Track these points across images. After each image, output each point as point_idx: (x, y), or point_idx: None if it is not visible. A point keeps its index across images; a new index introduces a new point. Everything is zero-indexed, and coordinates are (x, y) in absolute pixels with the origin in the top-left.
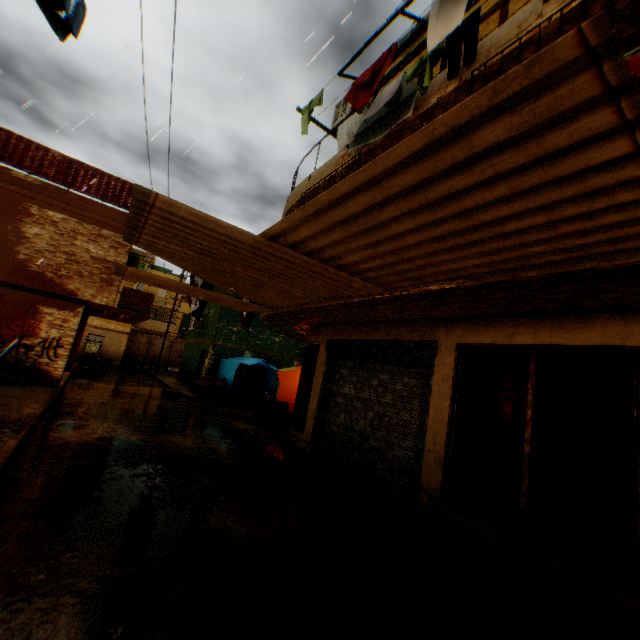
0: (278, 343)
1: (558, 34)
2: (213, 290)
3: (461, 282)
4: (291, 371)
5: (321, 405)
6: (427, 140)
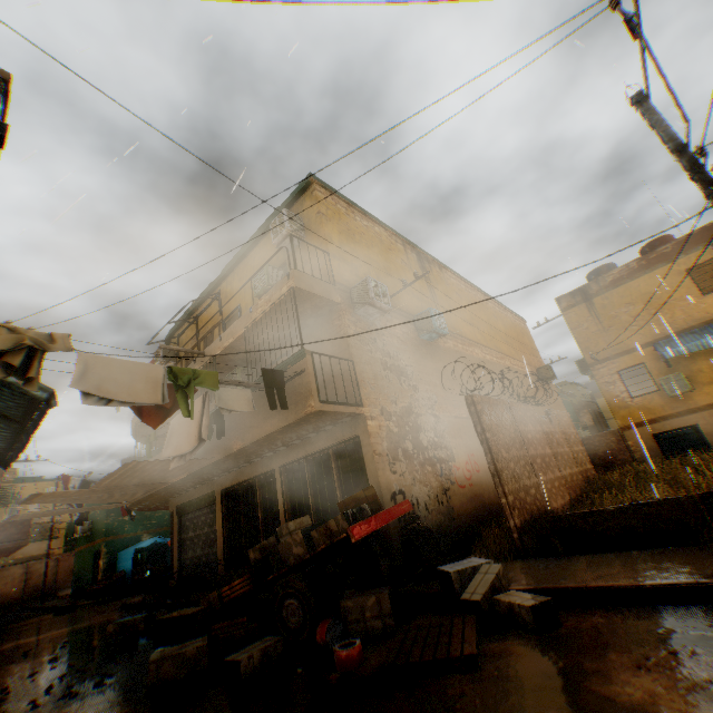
0: None
1: None
2: None
3: (187, 474)
4: None
5: (180, 551)
6: (121, 470)
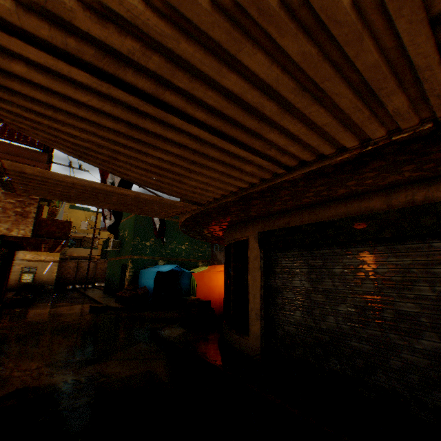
0: (184, 250)
1: None
2: (125, 215)
3: None
4: (204, 271)
5: (265, 303)
6: None
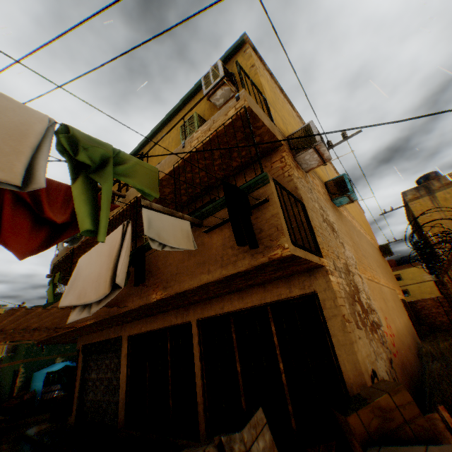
0: None
1: (115, 222)
2: None
3: (94, 320)
4: None
5: (81, 390)
6: (6, 316)
